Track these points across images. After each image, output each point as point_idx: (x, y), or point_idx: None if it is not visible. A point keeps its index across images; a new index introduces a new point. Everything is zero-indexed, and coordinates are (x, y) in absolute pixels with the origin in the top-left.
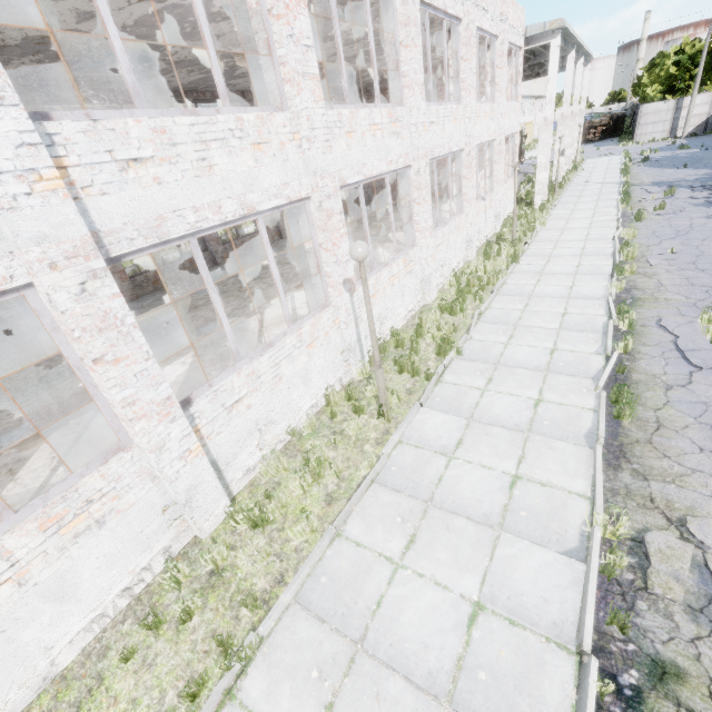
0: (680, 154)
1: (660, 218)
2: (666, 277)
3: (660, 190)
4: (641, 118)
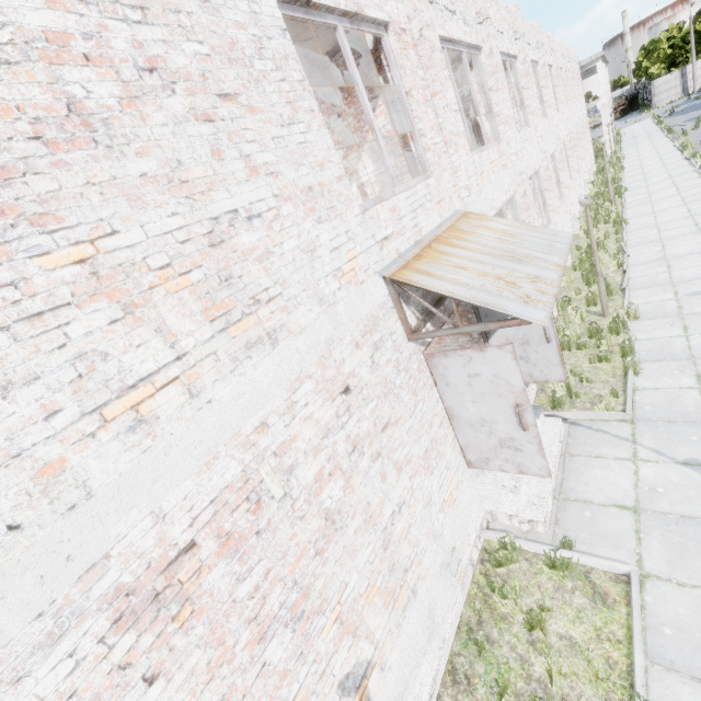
0: (697, 102)
1: (698, 131)
2: None
3: (691, 122)
4: (654, 90)
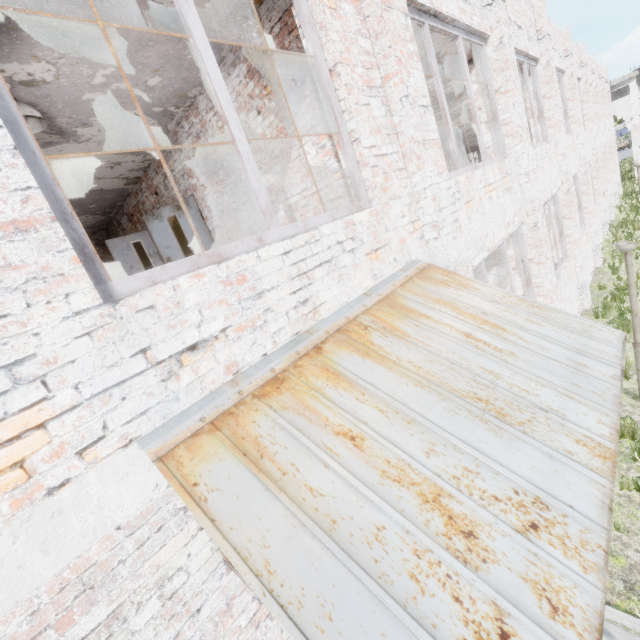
0: None
1: None
2: None
3: None
4: None
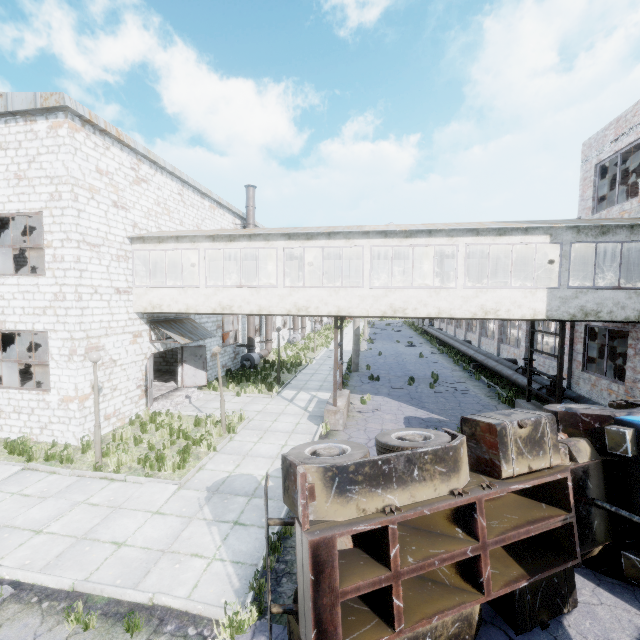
0: None
1: None
2: None
3: None
4: None
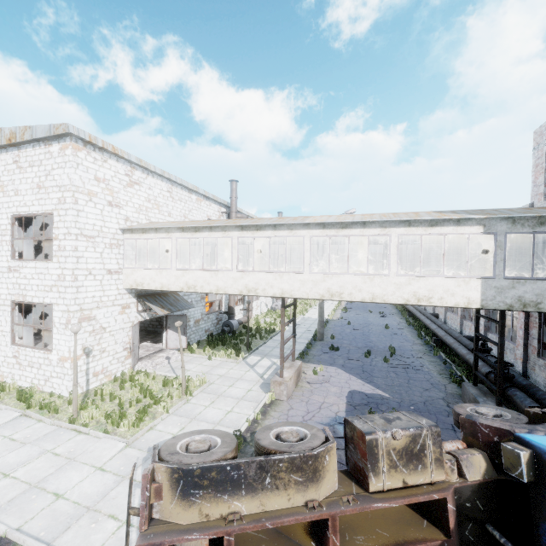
0: None
1: None
2: None
3: None
4: None
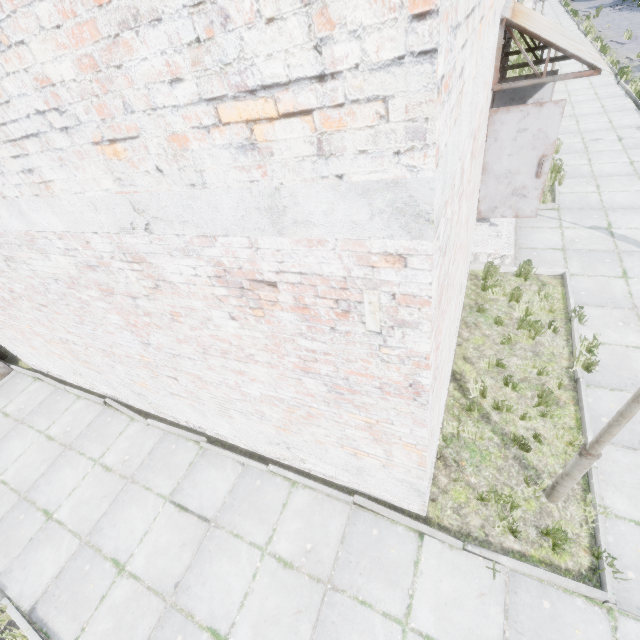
0: None
1: (597, 20)
2: (608, 33)
3: (592, 10)
4: None
